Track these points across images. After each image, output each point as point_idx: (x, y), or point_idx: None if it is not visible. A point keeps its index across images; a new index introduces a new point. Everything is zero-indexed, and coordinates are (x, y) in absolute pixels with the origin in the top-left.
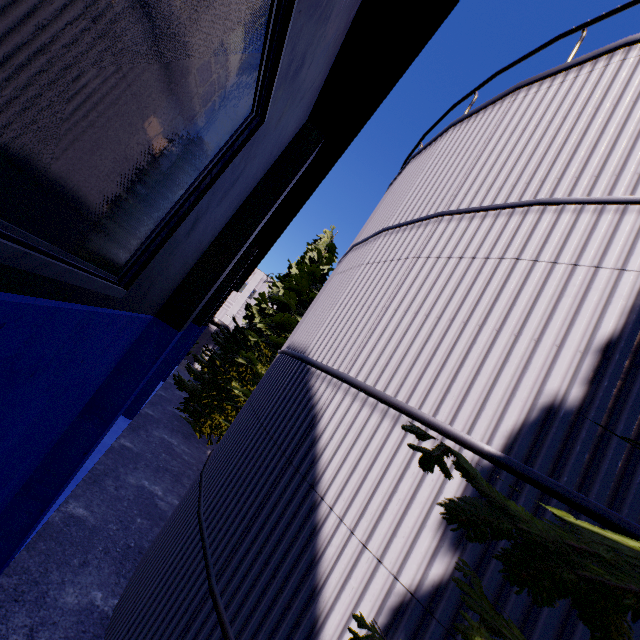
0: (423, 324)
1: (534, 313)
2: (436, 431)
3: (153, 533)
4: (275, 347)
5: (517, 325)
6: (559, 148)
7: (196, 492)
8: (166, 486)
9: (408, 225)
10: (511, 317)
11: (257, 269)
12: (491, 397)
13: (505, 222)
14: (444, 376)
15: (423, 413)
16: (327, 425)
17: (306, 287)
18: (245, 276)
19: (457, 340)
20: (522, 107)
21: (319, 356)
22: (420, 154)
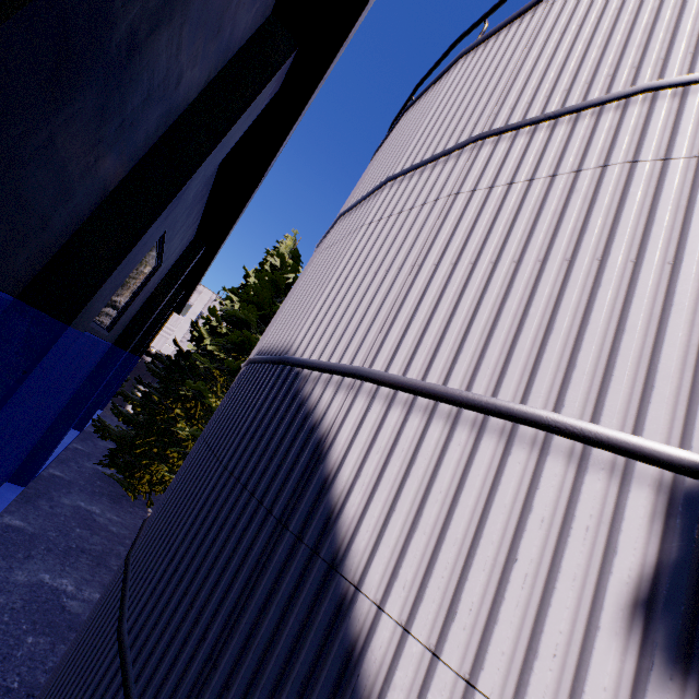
0: (491, 275)
1: (693, 228)
2: (569, 436)
3: (56, 655)
4: (233, 374)
5: (669, 249)
6: (648, 28)
7: (118, 590)
8: (81, 575)
9: (427, 164)
10: (653, 239)
11: (204, 287)
12: (661, 365)
13: (593, 123)
14: (557, 343)
15: (534, 408)
16: (346, 453)
17: (268, 299)
18: (188, 291)
19: (563, 286)
20: (568, 6)
21: (313, 352)
22: (419, 100)
